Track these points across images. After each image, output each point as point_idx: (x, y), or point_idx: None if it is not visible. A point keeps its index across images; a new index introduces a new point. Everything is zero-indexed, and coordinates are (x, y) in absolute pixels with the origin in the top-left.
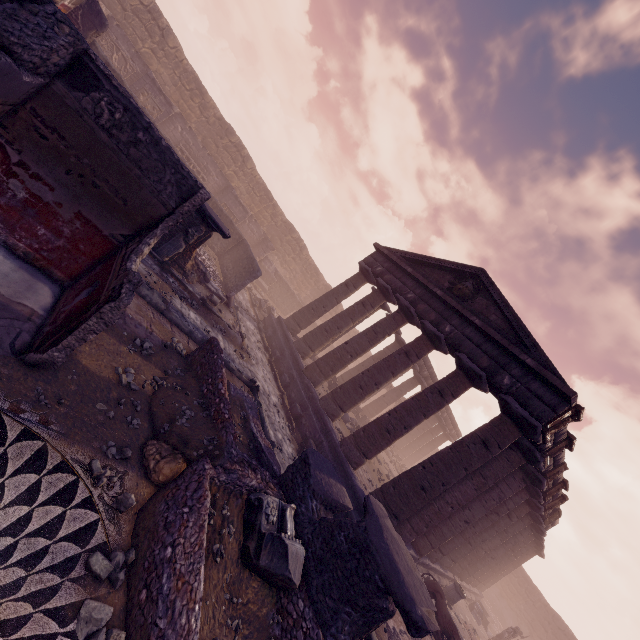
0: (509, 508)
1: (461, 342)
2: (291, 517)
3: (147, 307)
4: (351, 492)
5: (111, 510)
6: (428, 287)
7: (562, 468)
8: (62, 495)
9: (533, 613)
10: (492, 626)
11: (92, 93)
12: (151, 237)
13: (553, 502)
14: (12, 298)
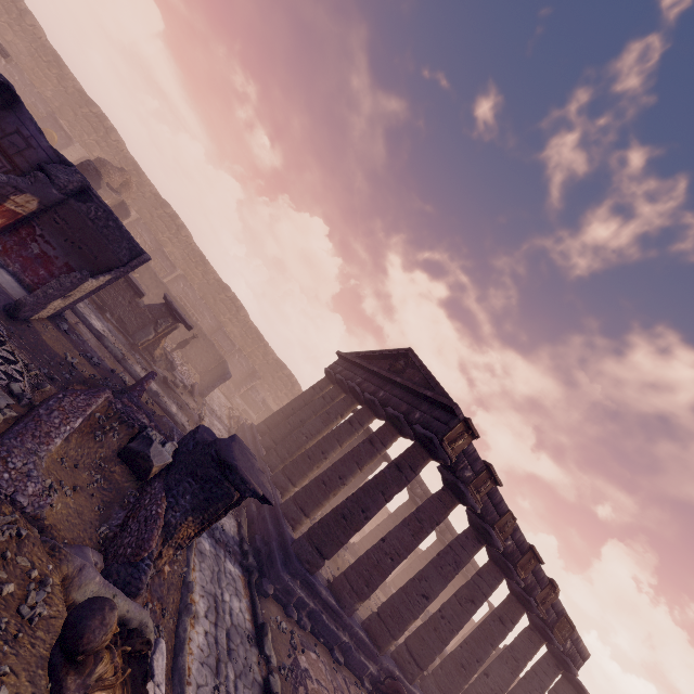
0: (484, 592)
1: (389, 400)
2: (171, 449)
3: (107, 352)
4: (280, 538)
5: (32, 385)
6: (369, 368)
7: (510, 518)
8: (6, 359)
9: None
10: None
11: (88, 203)
12: (107, 274)
13: (543, 592)
14: (13, 295)
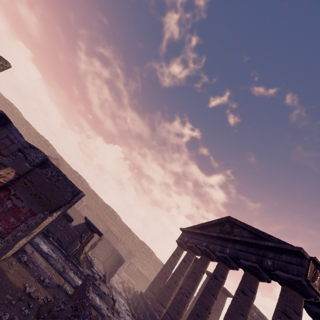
0: None
1: (237, 254)
2: None
3: (52, 269)
4: None
5: None
6: (209, 234)
7: None
8: None
9: None
10: None
11: (46, 169)
12: (58, 210)
13: None
14: None
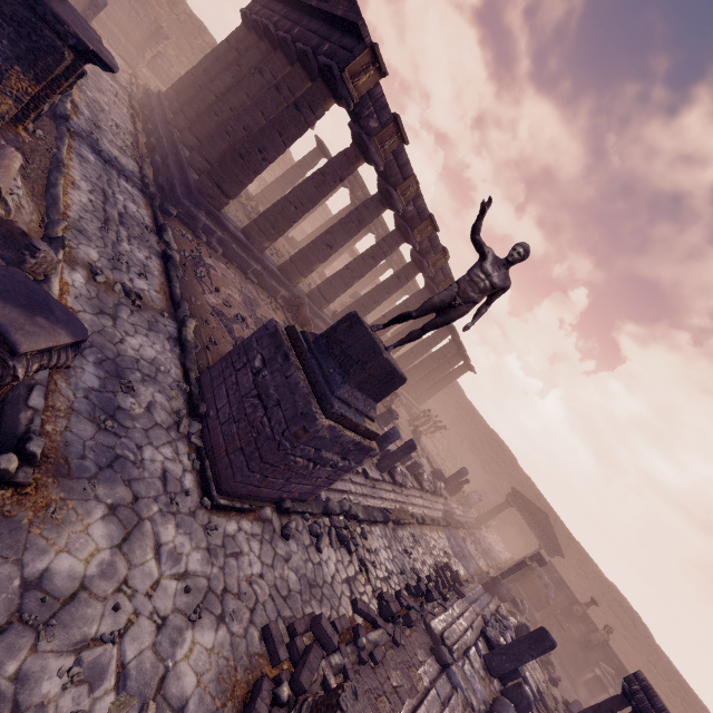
0: (384, 252)
1: (303, 36)
2: None
3: None
4: (184, 180)
5: None
6: None
7: (413, 183)
8: None
9: (474, 433)
10: (433, 439)
11: None
12: None
13: (436, 257)
14: None
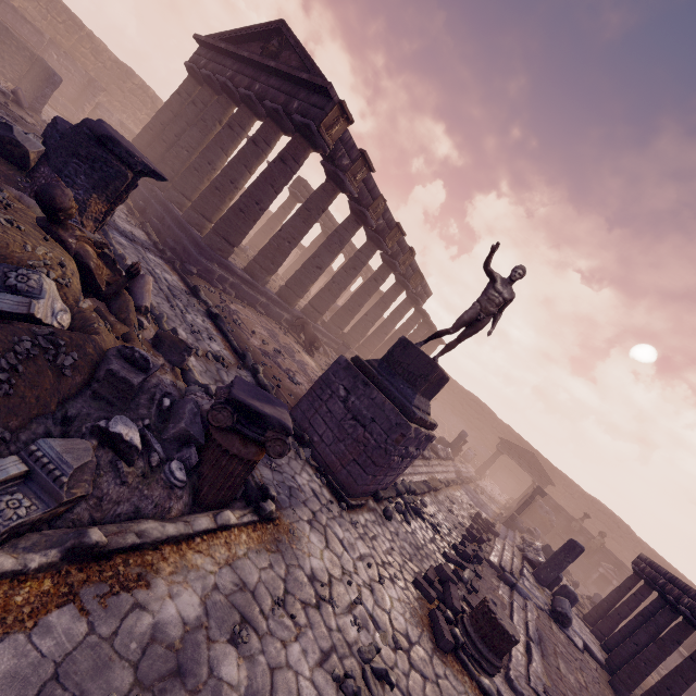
0: (363, 262)
1: (266, 93)
2: (37, 141)
3: None
4: (190, 238)
5: None
6: (238, 54)
7: (381, 201)
8: None
9: (453, 398)
10: None
11: None
12: None
13: (405, 257)
14: None
